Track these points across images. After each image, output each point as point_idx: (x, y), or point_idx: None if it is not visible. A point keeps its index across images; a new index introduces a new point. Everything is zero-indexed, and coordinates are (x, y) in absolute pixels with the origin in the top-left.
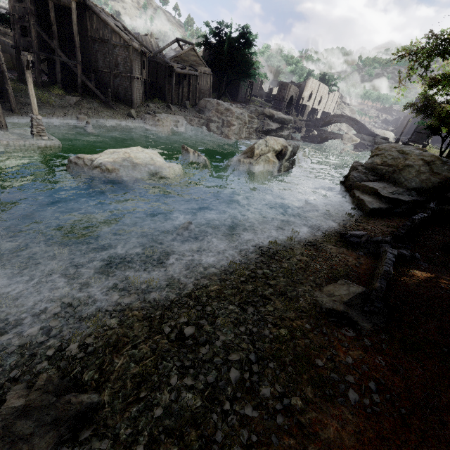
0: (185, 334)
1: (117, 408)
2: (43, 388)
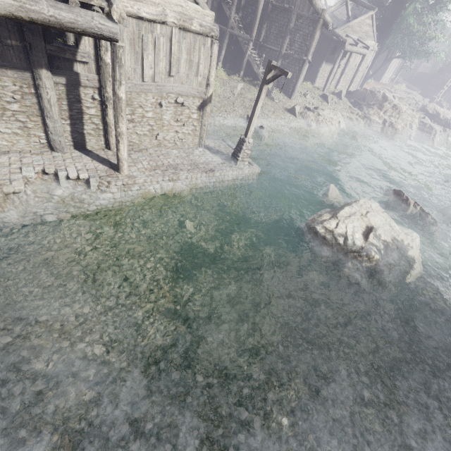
0: None
1: None
2: None
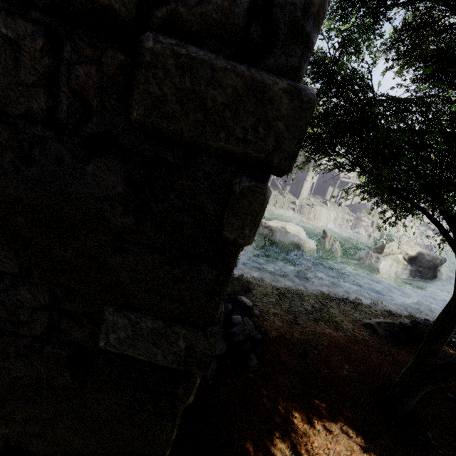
0: (286, 295)
1: (257, 294)
2: (241, 276)
